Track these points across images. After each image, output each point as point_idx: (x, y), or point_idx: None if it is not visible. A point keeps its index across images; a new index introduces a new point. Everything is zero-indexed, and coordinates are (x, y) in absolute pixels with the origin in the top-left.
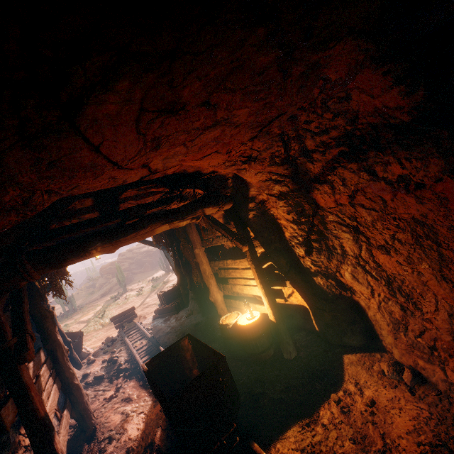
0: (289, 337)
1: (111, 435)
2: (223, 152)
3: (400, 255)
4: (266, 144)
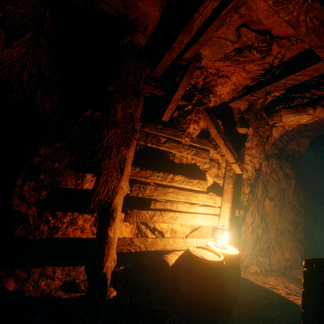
0: None
1: None
2: None
3: (274, 202)
4: None
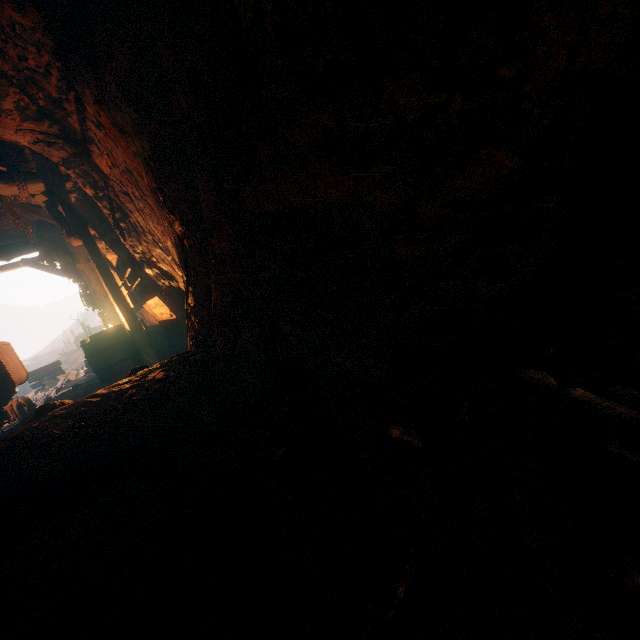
0: (149, 348)
1: None
2: None
3: (148, 216)
4: None
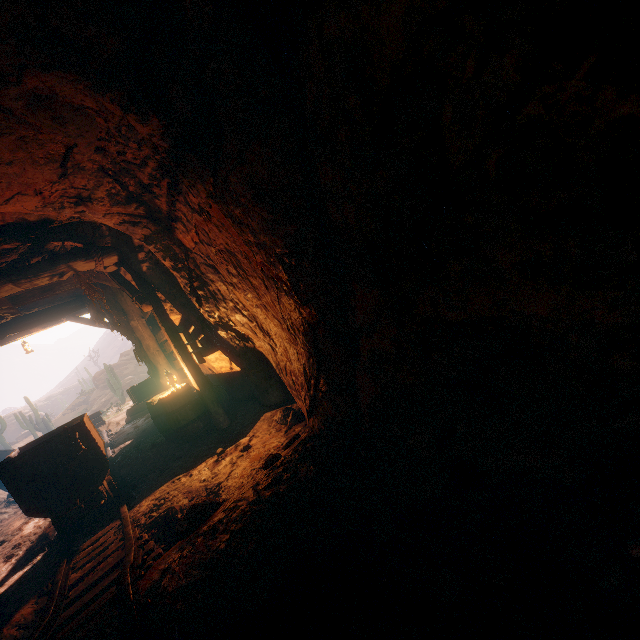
0: (218, 406)
1: (5, 539)
2: (29, 193)
3: (241, 290)
4: (92, 181)
